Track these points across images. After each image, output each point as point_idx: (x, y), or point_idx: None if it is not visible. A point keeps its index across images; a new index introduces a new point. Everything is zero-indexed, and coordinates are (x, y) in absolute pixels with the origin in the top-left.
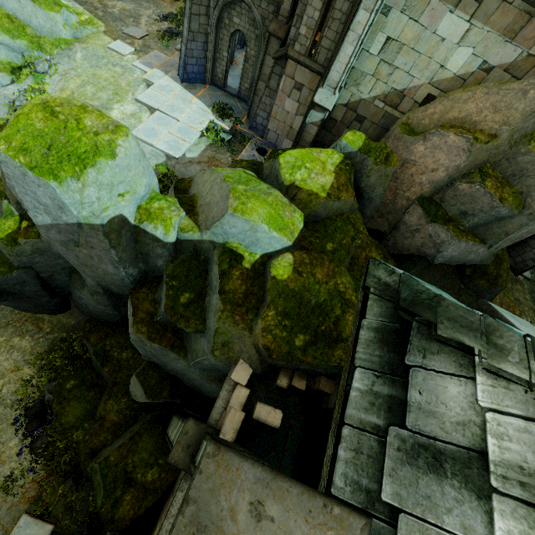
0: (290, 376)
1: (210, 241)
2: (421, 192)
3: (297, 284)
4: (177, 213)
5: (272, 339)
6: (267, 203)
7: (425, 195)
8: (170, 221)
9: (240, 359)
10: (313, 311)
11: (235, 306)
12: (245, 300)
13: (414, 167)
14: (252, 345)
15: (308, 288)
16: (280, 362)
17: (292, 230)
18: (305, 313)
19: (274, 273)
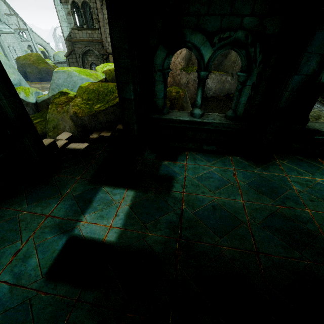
0: (100, 133)
1: (53, 95)
2: (182, 67)
3: (94, 86)
4: (35, 90)
5: (78, 108)
6: (78, 68)
7: (184, 66)
8: (29, 90)
9: (64, 132)
10: (106, 95)
11: (58, 105)
12: (65, 102)
13: (172, 58)
14: (69, 119)
15: (101, 86)
16: (84, 118)
17: (96, 77)
18: (102, 98)
19: (80, 85)
